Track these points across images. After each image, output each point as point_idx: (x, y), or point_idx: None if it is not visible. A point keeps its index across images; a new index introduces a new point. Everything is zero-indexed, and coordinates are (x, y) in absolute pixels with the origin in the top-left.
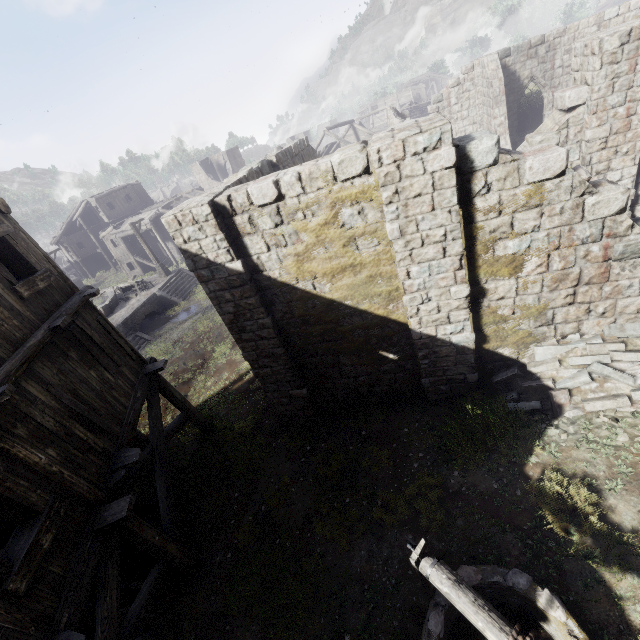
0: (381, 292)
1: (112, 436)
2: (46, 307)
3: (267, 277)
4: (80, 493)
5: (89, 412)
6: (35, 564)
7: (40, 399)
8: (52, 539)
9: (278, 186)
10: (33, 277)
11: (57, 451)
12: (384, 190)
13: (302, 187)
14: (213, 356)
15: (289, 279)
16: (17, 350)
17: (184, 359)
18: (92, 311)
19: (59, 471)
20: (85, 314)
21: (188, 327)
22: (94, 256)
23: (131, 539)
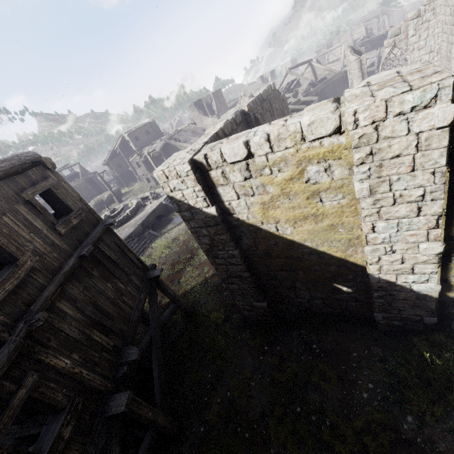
0: (341, 238)
1: (121, 334)
2: (78, 238)
3: (236, 219)
4: (94, 386)
5: (104, 319)
6: (57, 453)
7: (69, 314)
8: (71, 430)
9: (248, 146)
10: (69, 217)
11: (79, 354)
12: (356, 151)
13: (270, 147)
14: (198, 252)
15: (255, 222)
16: (54, 277)
17: (179, 253)
18: (111, 235)
19: (80, 371)
20: (106, 238)
21: (182, 228)
22: (127, 172)
23: (131, 415)
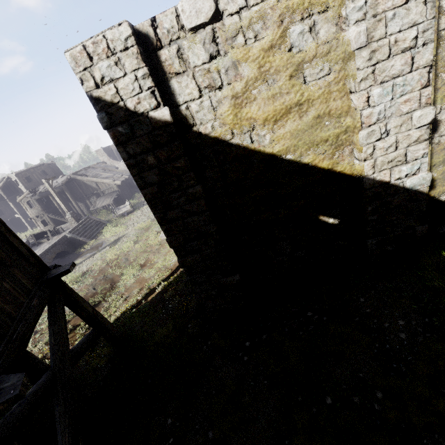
0: (328, 137)
1: None
2: None
3: (197, 134)
4: None
5: None
6: None
7: None
8: None
9: None
10: None
11: None
12: None
13: None
14: (122, 279)
15: (223, 132)
16: None
17: (93, 284)
18: None
19: None
20: None
21: (97, 258)
22: (13, 222)
23: None
